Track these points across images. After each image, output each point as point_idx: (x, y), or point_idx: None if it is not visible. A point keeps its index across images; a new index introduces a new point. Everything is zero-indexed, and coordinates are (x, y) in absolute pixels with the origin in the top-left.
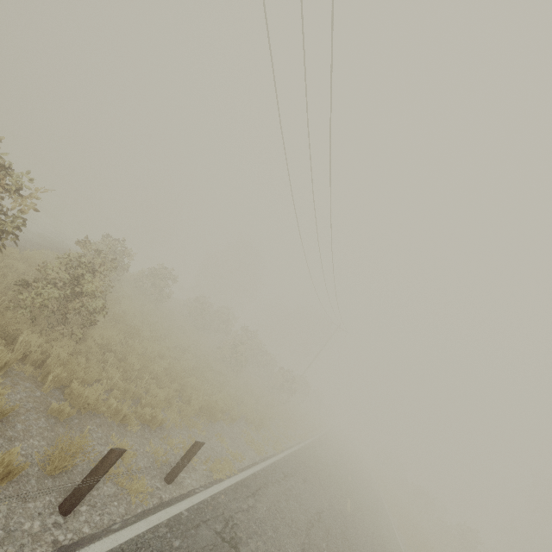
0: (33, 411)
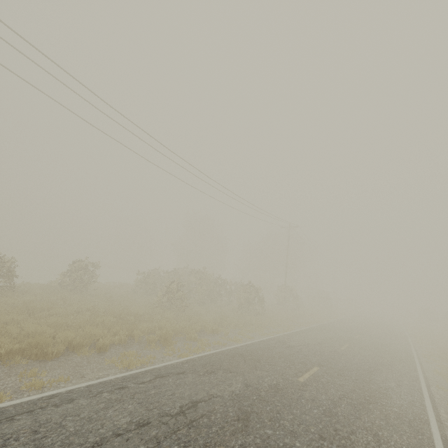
0: None
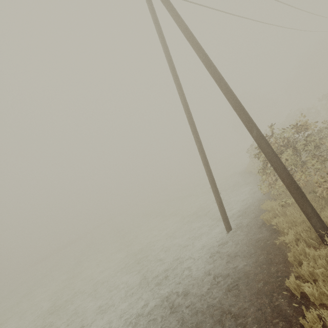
0: None
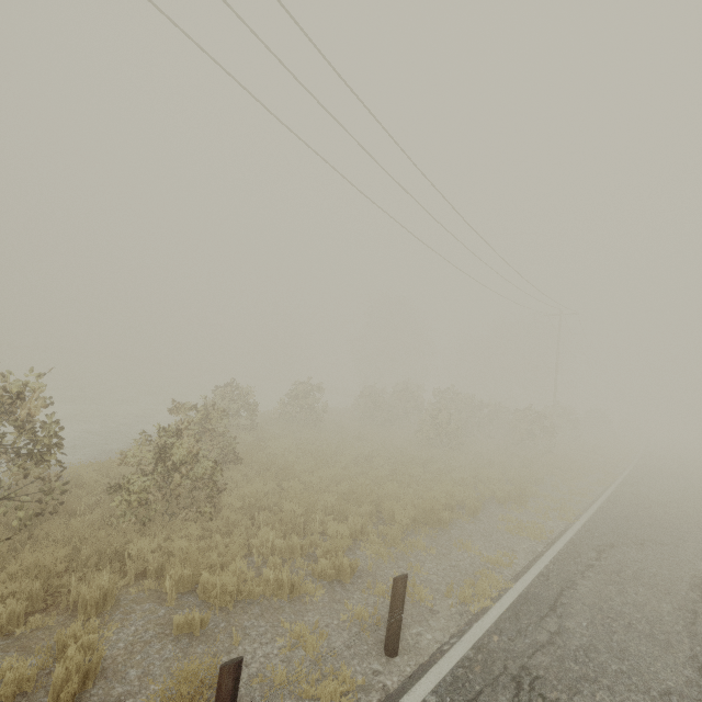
0: (154, 641)
